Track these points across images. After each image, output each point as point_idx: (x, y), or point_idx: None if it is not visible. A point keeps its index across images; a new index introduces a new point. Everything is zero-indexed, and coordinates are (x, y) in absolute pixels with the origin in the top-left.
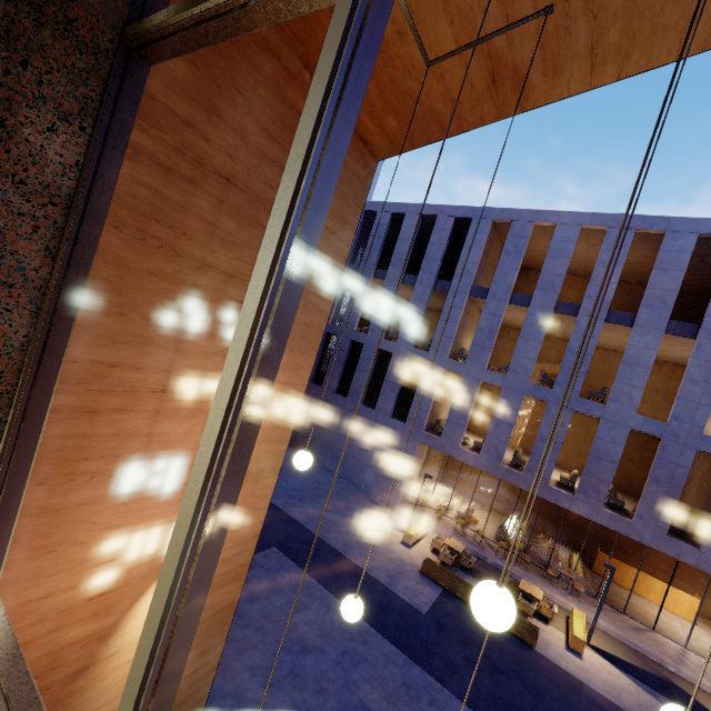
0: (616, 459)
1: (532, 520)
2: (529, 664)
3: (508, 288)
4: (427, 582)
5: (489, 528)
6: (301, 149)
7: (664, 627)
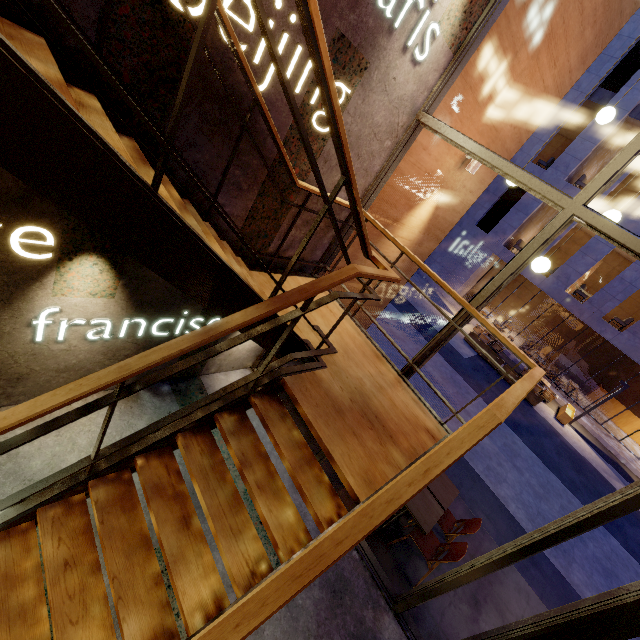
0: None
1: (550, 351)
2: (528, 411)
3: None
4: (467, 346)
5: (514, 341)
6: None
7: (627, 444)
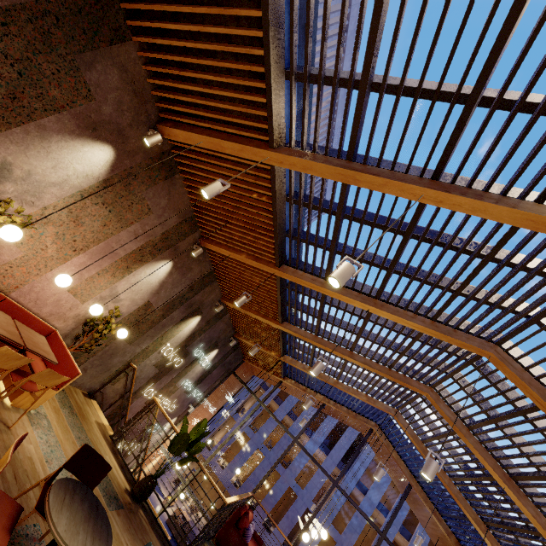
0: (278, 499)
1: None
2: None
3: (276, 392)
4: (167, 528)
5: (203, 520)
6: (247, 418)
7: None
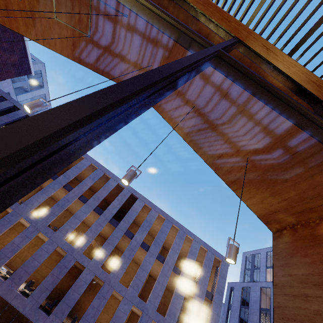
0: (42, 260)
1: None
2: None
3: None
4: None
5: None
6: None
7: None
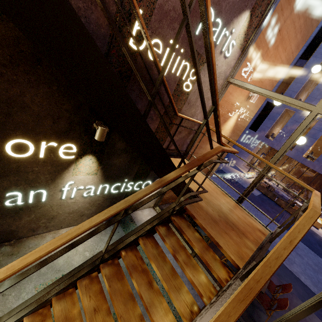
0: None
1: (300, 189)
2: None
3: None
4: (255, 189)
5: (279, 185)
6: None
7: None
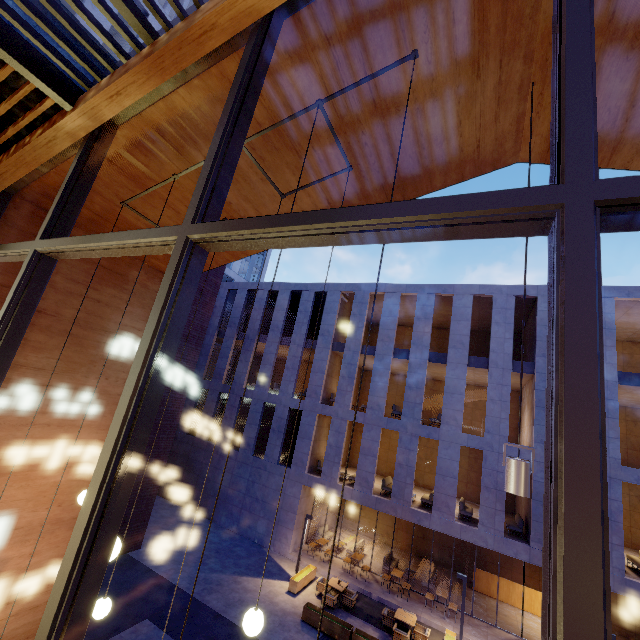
0: (455, 474)
1: (419, 547)
2: None
3: (358, 342)
4: (306, 630)
5: (378, 562)
6: None
7: (533, 633)
